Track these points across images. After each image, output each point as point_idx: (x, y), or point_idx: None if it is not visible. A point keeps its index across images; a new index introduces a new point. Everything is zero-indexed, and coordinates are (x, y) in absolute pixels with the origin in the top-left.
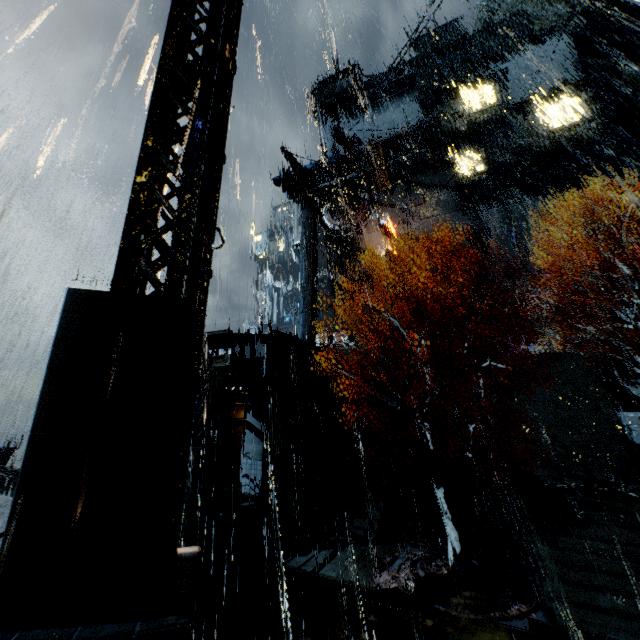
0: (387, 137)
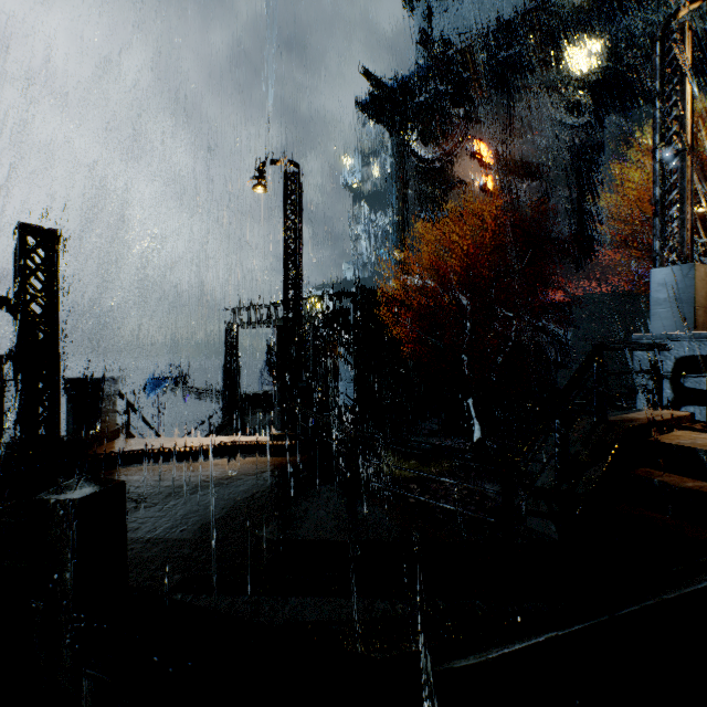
0: (485, 33)
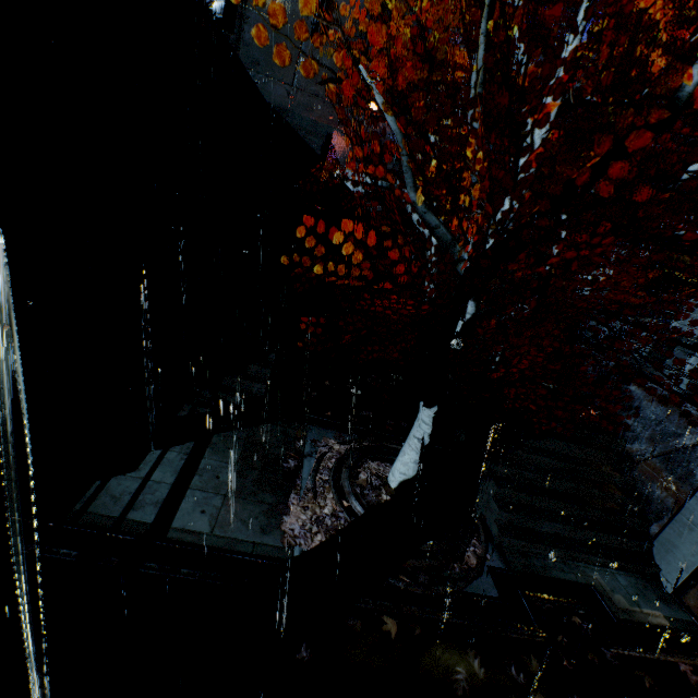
0: None
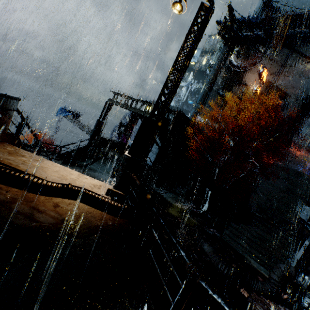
0: (298, 13)
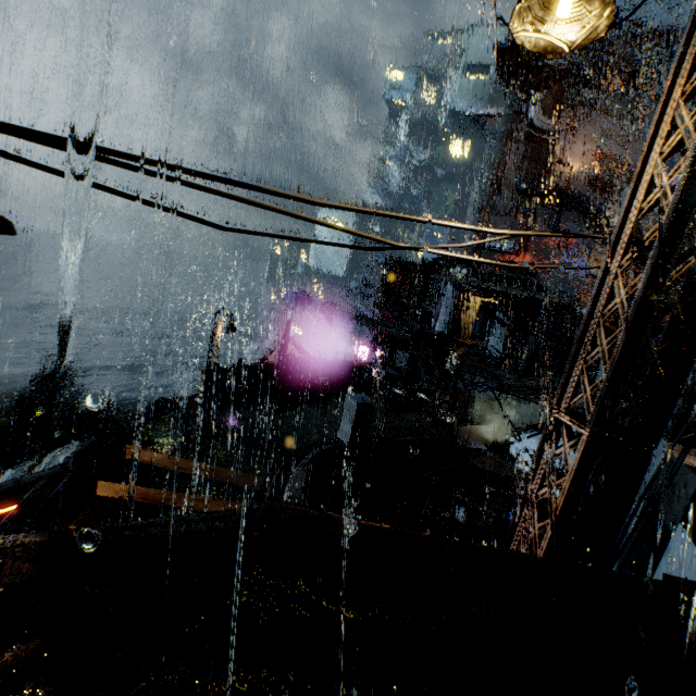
0: (655, 29)
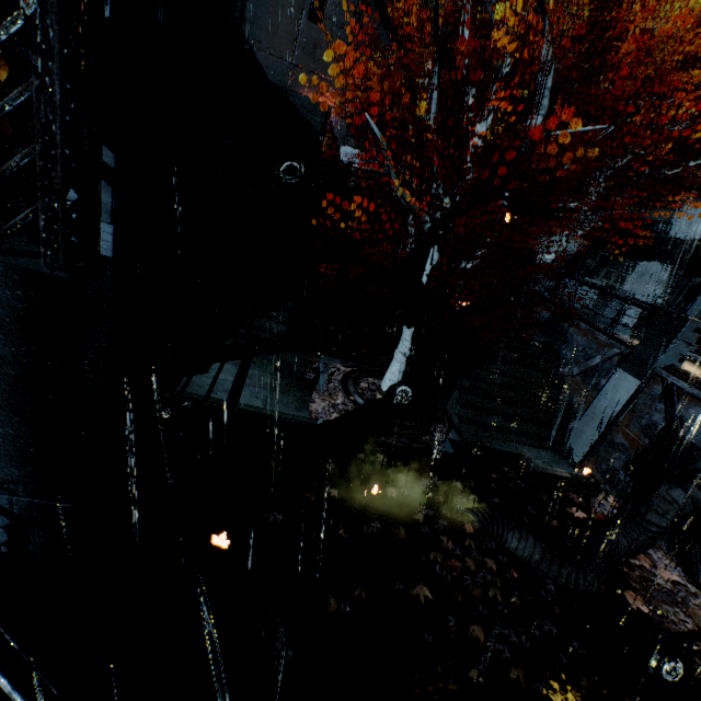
0: None
